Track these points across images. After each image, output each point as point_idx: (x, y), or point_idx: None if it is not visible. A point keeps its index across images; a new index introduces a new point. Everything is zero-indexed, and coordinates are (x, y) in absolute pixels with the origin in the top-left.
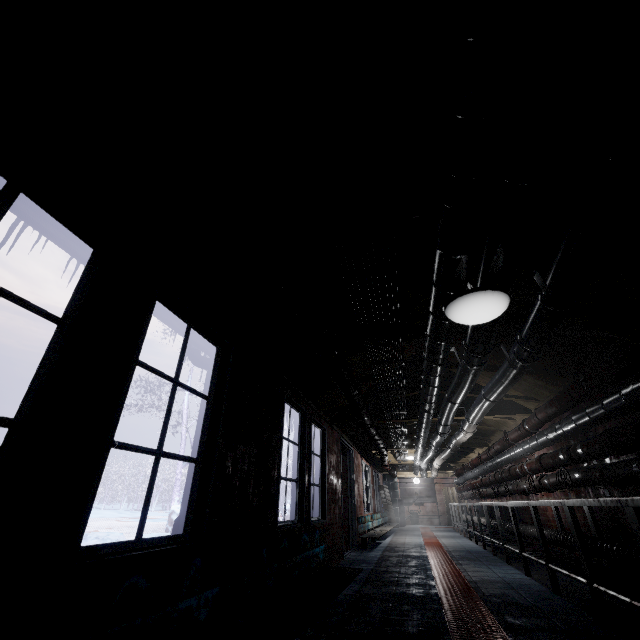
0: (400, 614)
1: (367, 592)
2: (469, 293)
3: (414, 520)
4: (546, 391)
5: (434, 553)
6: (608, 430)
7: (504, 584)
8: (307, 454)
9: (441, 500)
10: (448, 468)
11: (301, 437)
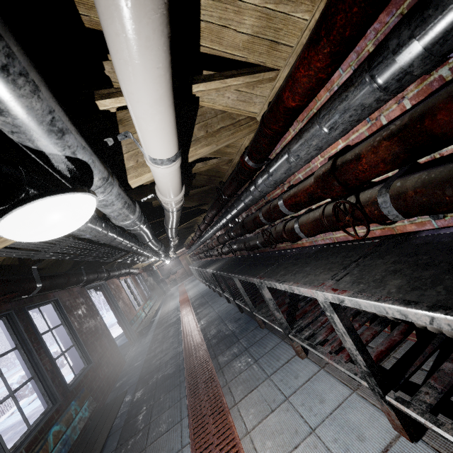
0: (158, 411)
1: (138, 397)
2: (8, 214)
3: (174, 284)
4: (209, 198)
5: (184, 311)
6: (242, 222)
7: (219, 320)
8: (37, 343)
9: (185, 264)
10: (182, 247)
11: (17, 338)
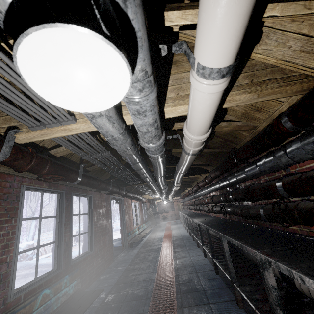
0: None
1: (108, 300)
2: (25, 36)
3: (164, 220)
4: (216, 161)
5: (165, 244)
6: (247, 188)
7: (192, 268)
8: (68, 219)
9: (176, 209)
10: (178, 195)
11: (59, 210)
